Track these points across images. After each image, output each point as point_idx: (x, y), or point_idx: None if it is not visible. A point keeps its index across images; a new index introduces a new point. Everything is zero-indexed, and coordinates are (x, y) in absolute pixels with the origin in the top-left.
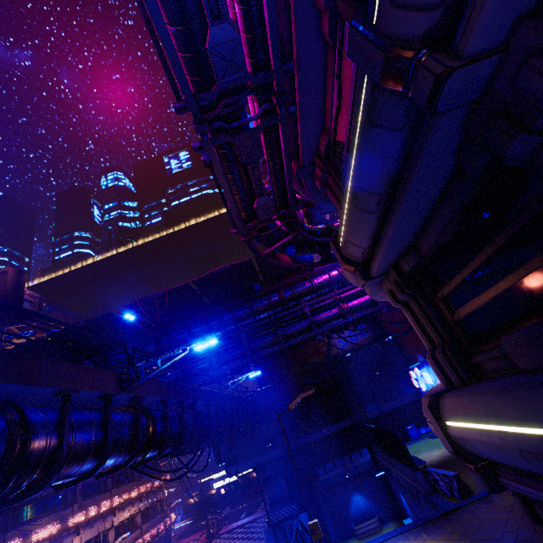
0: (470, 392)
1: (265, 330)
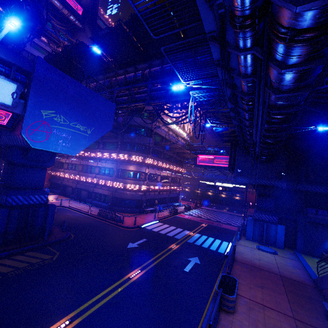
0: None
1: None
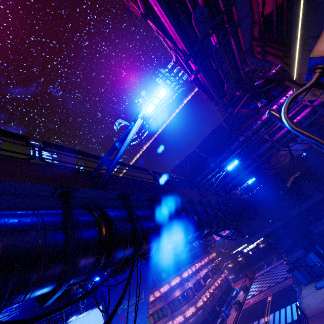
0: None
1: (243, 158)
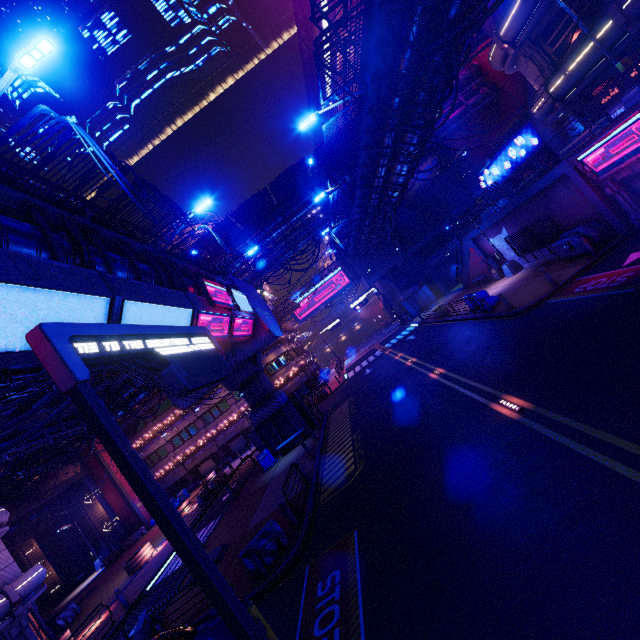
0: (561, 68)
1: None
